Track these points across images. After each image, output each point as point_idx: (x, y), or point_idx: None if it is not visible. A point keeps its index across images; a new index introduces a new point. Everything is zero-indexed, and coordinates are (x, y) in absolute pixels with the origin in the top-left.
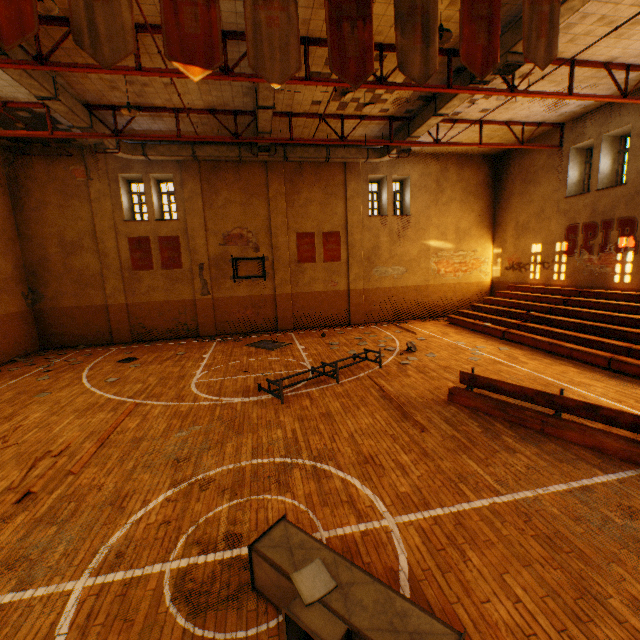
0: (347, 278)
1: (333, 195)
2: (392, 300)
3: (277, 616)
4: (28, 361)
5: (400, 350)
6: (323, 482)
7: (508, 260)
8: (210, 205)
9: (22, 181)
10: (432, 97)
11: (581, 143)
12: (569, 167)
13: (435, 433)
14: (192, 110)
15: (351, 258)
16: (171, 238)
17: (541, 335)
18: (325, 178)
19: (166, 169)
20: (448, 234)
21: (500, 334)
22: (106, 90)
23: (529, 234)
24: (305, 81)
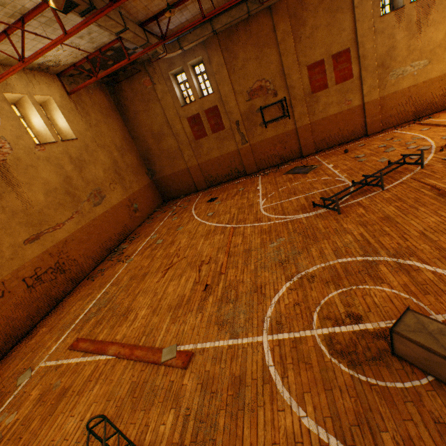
0: (360, 93)
1: (338, 10)
2: (411, 100)
3: (425, 376)
4: (161, 210)
5: (437, 147)
6: (413, 275)
7: None
8: (232, 70)
9: (122, 102)
10: None
11: None
12: None
13: None
14: None
15: (363, 71)
16: (212, 109)
17: None
18: None
19: (196, 54)
20: None
21: None
22: (149, 3)
23: None
24: None
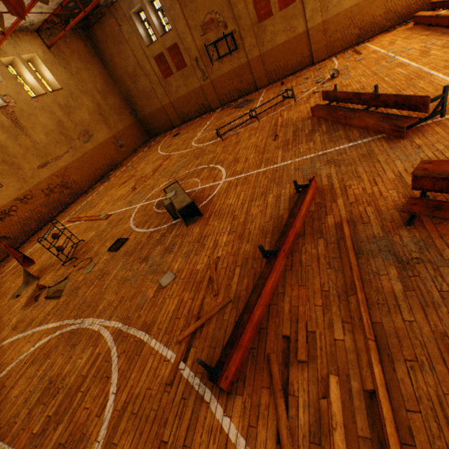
0: (304, 18)
1: None
2: (354, 21)
3: None
4: (144, 146)
5: (326, 80)
6: (212, 172)
7: None
8: (184, 4)
9: (98, 46)
10: None
11: None
12: None
13: (280, 140)
14: None
15: None
16: (173, 46)
17: None
18: None
19: None
20: None
21: (446, 22)
22: None
23: None
24: None
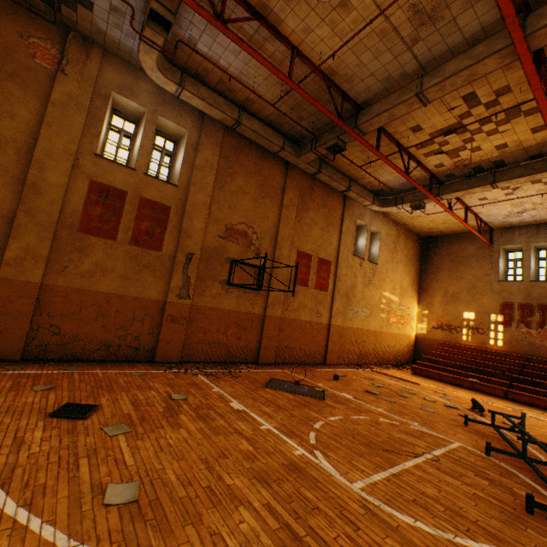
0: (329, 311)
1: (332, 225)
2: (358, 342)
3: None
4: None
5: (464, 408)
6: None
7: (436, 320)
8: (221, 185)
9: None
10: (482, 171)
11: (510, 245)
12: (499, 259)
13: None
14: (308, 62)
15: (336, 291)
16: (159, 205)
17: (545, 398)
18: (329, 207)
19: (182, 120)
20: (396, 288)
21: (501, 392)
22: None
23: (460, 303)
24: (540, 83)
